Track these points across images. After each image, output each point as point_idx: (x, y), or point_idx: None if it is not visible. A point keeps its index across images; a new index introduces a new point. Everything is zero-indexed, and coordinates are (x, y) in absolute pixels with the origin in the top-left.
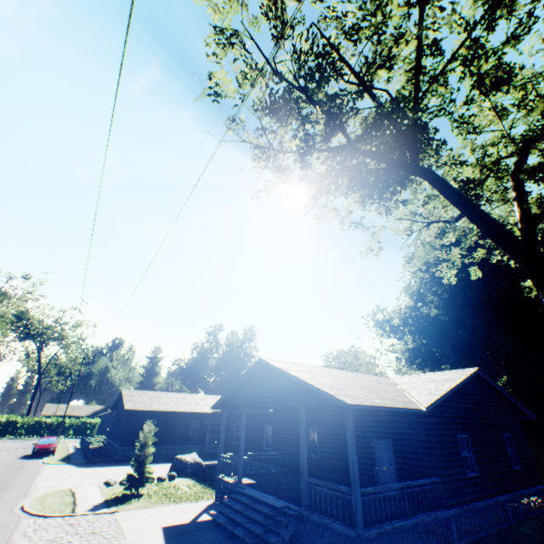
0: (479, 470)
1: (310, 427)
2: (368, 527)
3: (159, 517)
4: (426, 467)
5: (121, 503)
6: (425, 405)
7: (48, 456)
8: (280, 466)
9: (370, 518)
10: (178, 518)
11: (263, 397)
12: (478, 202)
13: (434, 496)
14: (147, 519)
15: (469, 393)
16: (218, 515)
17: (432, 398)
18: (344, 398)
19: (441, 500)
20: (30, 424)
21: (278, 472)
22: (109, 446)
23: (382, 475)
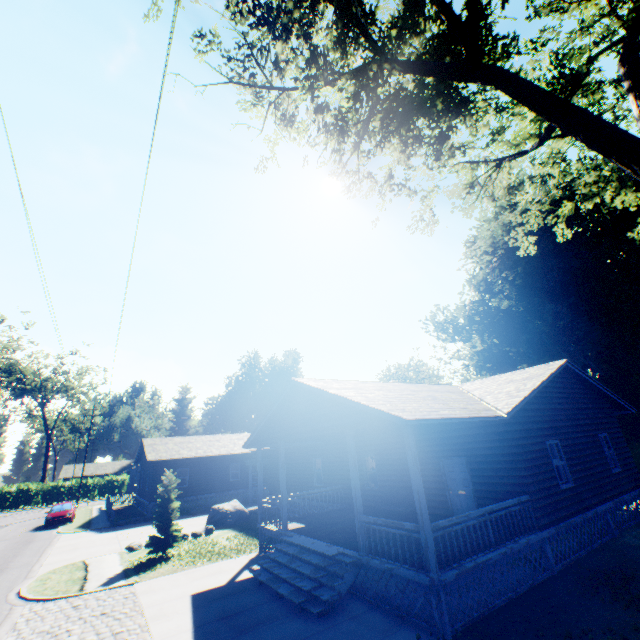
0: (574, 480)
1: (366, 455)
2: (444, 569)
3: (189, 582)
4: (510, 485)
5: (143, 571)
6: (506, 411)
7: (65, 524)
8: (336, 503)
9: (445, 555)
10: (213, 580)
11: (302, 426)
12: (575, 102)
13: (523, 518)
14: (173, 587)
15: (557, 392)
16: (261, 571)
17: (513, 401)
18: (400, 413)
19: (532, 521)
20: (46, 491)
21: (333, 510)
22: (139, 504)
23: (456, 500)
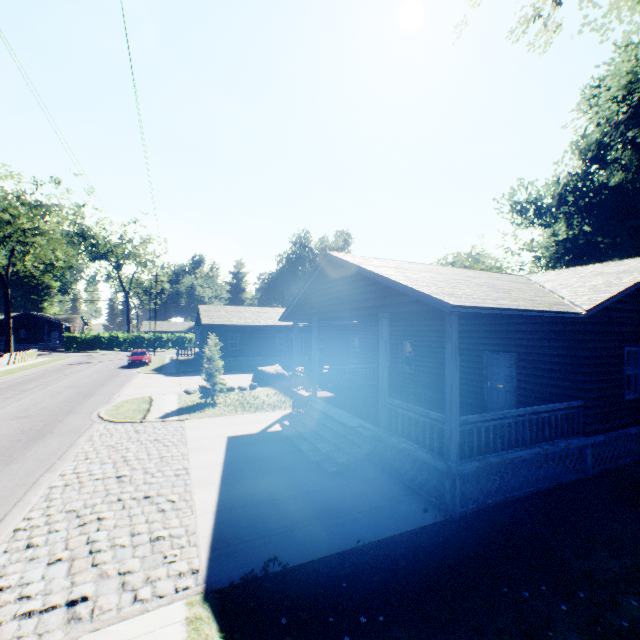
0: None
1: (404, 340)
2: (465, 460)
3: (228, 426)
4: (563, 389)
5: (194, 411)
6: (586, 308)
7: (143, 366)
8: (367, 379)
9: (469, 445)
10: (248, 428)
11: (335, 305)
12: None
13: (569, 423)
14: (215, 428)
15: None
16: (289, 427)
17: (599, 297)
18: (446, 298)
19: (578, 426)
20: (131, 339)
21: (364, 385)
22: (201, 358)
23: (493, 394)
